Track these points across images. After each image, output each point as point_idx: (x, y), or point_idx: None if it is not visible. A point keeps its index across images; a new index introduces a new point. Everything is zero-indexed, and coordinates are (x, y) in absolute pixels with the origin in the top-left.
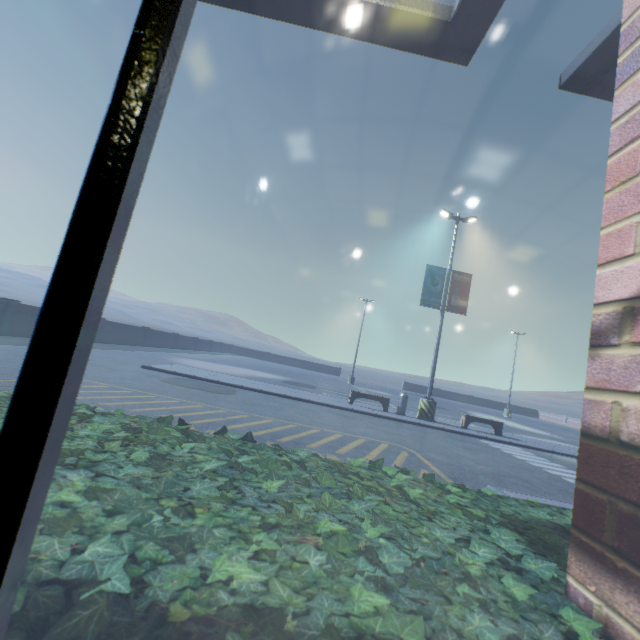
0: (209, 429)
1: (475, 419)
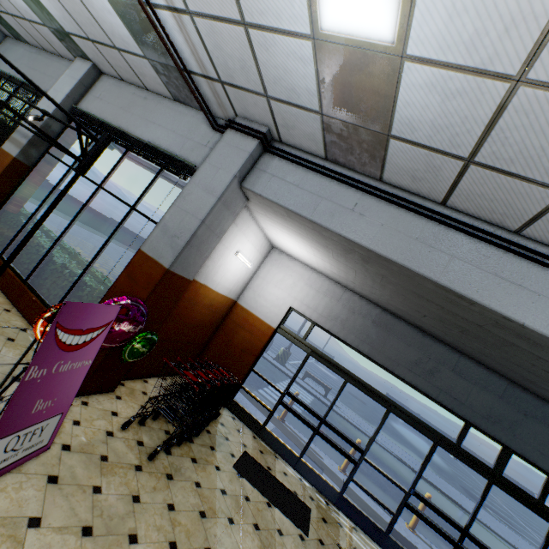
0: (105, 269)
1: (311, 377)
